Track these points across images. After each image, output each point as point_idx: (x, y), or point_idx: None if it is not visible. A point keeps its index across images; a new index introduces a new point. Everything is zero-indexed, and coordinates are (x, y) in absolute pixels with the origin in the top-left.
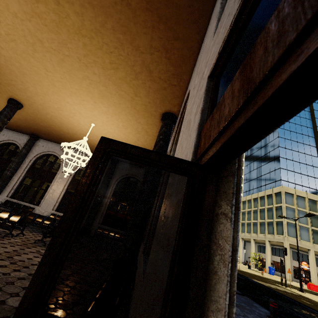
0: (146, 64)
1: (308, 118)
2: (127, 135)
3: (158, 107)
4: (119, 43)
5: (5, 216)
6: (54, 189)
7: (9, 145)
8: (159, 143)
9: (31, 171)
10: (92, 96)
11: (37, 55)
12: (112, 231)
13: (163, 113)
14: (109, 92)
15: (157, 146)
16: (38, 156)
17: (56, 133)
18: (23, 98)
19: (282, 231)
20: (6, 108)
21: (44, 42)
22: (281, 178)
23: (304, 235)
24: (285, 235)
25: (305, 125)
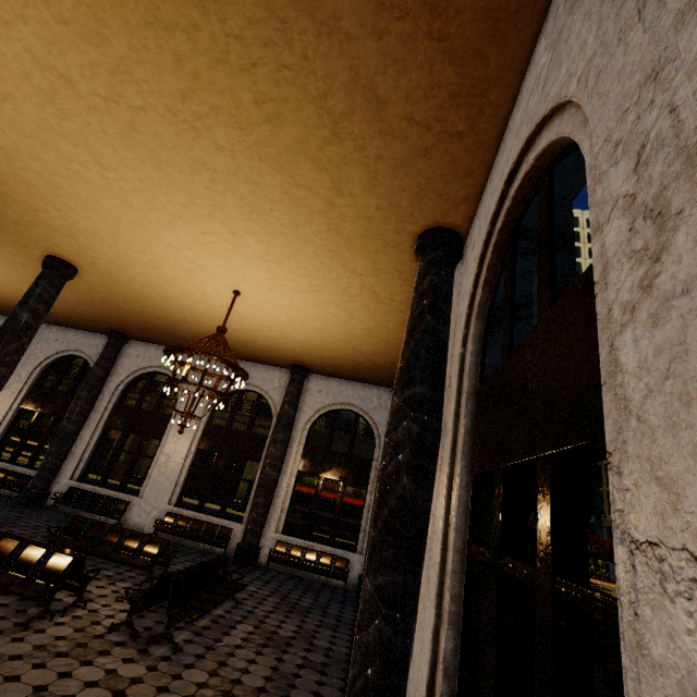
0: (365, 78)
1: None
2: (324, 308)
3: (406, 216)
4: (274, 23)
5: (33, 561)
6: (169, 453)
7: (69, 361)
8: (424, 322)
9: (117, 416)
10: (222, 216)
11: (70, 128)
12: (310, 550)
13: (420, 232)
14: (264, 198)
15: (417, 331)
16: (129, 381)
17: (161, 324)
18: (72, 250)
19: None
20: (39, 279)
21: (76, 83)
22: None
23: None
24: None
25: None
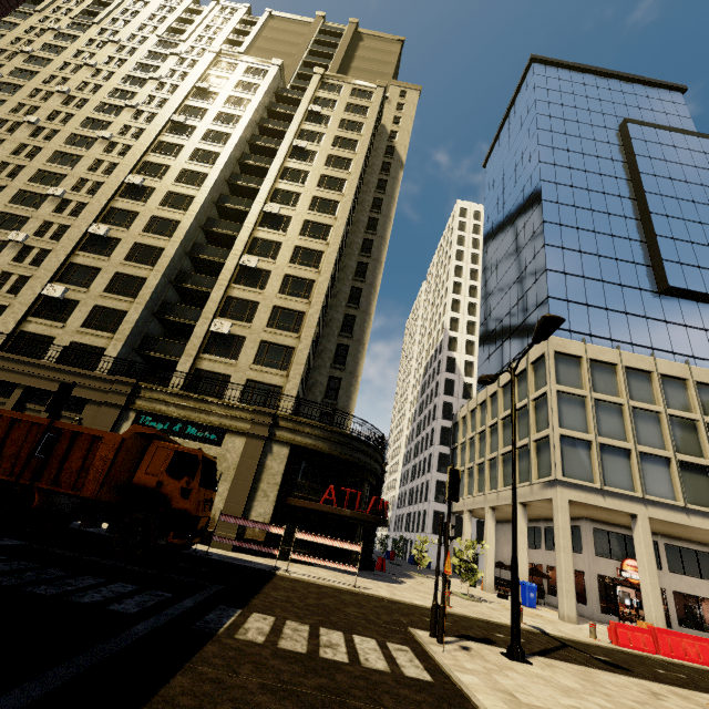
0: None
1: (624, 177)
2: None
3: None
4: None
5: None
6: None
7: None
8: None
9: None
10: None
11: None
12: None
13: None
14: None
15: None
16: None
17: None
18: None
19: (551, 465)
20: None
21: None
22: None
23: (617, 473)
24: (557, 476)
25: (615, 193)
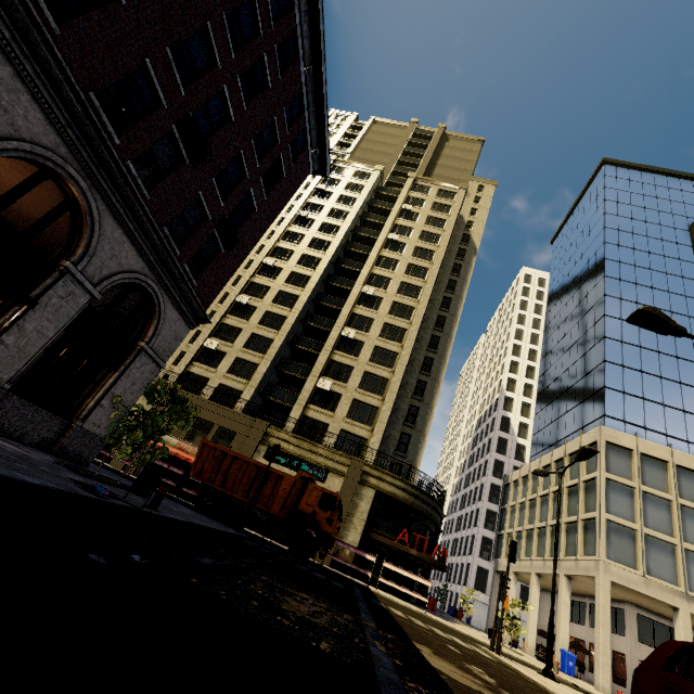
0: None
1: (690, 277)
2: (31, 169)
3: None
4: None
5: None
6: None
7: None
8: None
9: None
10: None
11: None
12: None
13: None
14: None
15: None
16: None
17: None
18: None
19: (596, 545)
20: None
21: None
22: (606, 411)
23: (661, 565)
24: (600, 556)
25: (680, 292)
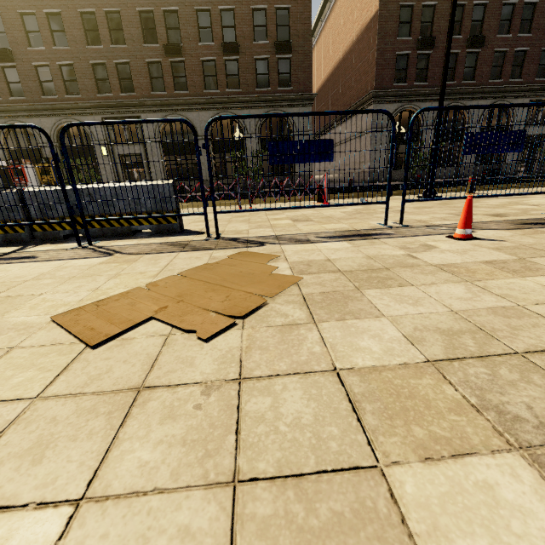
0: None
1: None
2: None
3: None
4: None
5: None
6: None
7: None
8: None
9: None
10: None
11: None
12: None
13: None
14: None
15: None
16: None
17: None
18: None
19: None
20: None
21: None
22: None
23: None
24: None
25: None
